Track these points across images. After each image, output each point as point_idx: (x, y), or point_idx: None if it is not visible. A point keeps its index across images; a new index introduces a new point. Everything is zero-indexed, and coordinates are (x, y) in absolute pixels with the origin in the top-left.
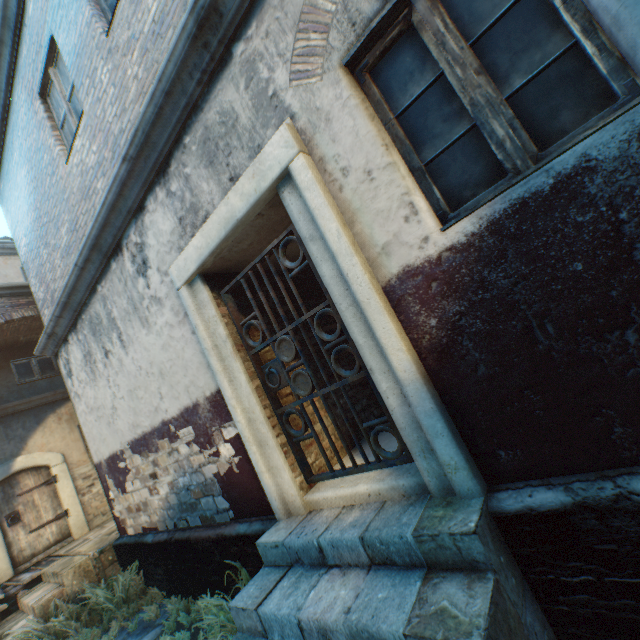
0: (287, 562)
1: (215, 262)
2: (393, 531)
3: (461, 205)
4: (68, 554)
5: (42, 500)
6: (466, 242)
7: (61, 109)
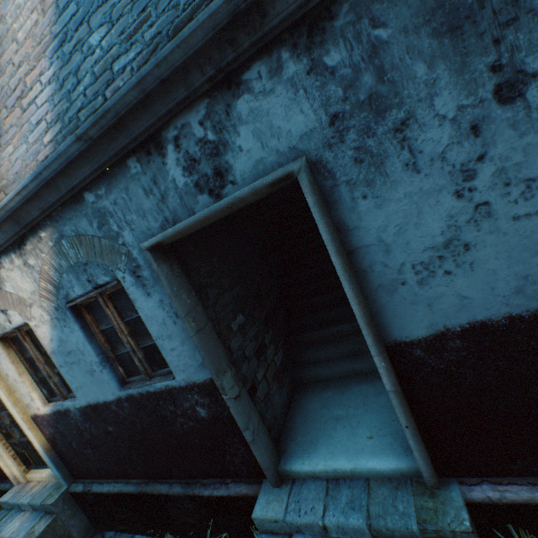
0: (11, 507)
1: None
2: (38, 500)
3: (54, 395)
4: None
5: None
6: (50, 414)
7: None
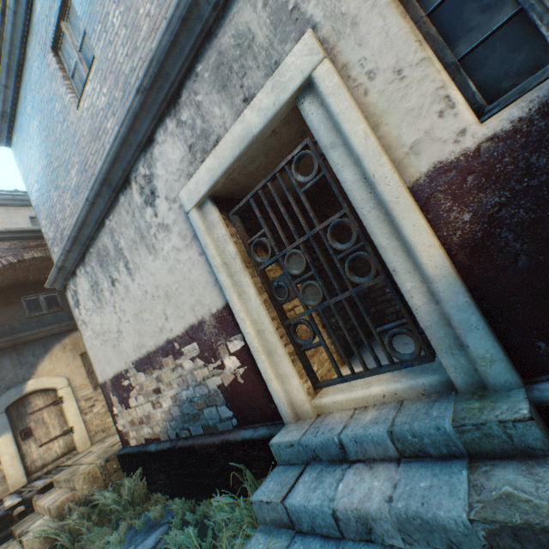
0: (303, 460)
1: (224, 184)
2: (426, 424)
3: (498, 98)
4: (76, 464)
5: (50, 418)
6: (511, 129)
7: (72, 60)
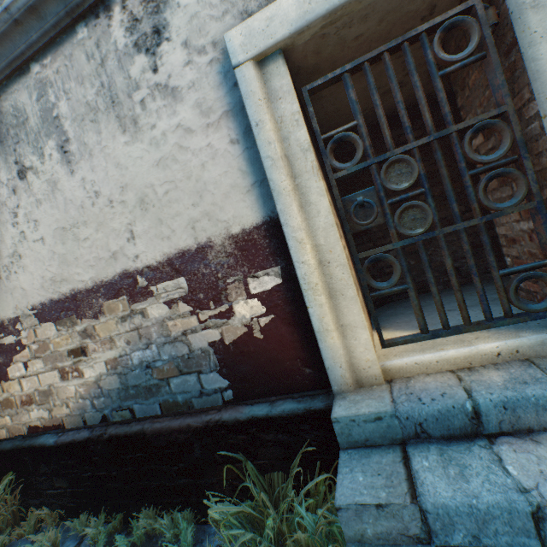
0: (393, 439)
1: (310, 40)
2: None
3: None
4: None
5: None
6: None
7: None
